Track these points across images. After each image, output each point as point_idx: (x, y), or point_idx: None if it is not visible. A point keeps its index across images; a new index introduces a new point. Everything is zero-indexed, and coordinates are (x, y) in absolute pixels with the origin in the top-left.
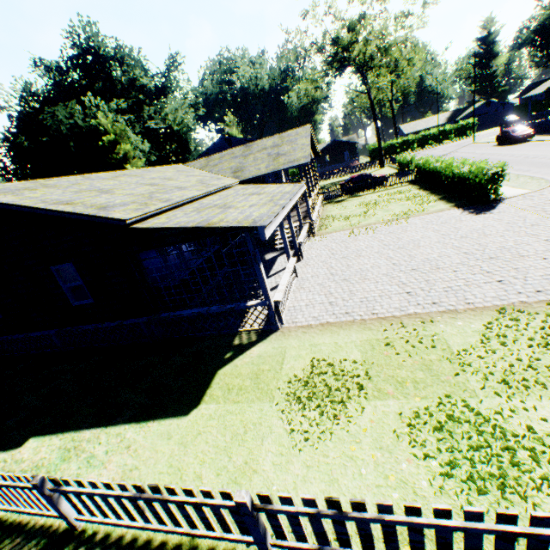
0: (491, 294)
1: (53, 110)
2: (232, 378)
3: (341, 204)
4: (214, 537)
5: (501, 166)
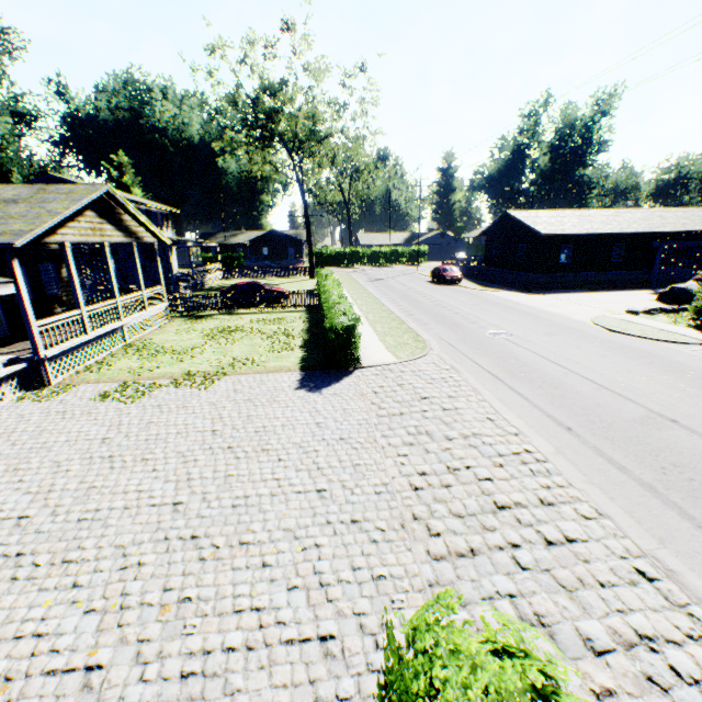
0: None
1: None
2: None
3: (195, 322)
4: None
5: (356, 319)
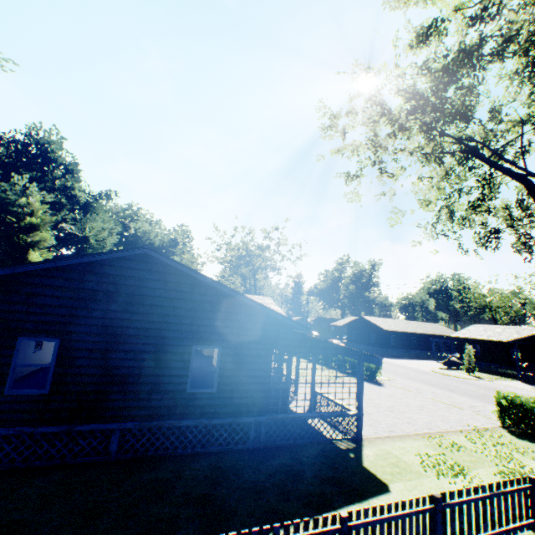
0: (446, 425)
1: None
2: (382, 467)
3: None
4: (517, 527)
5: None
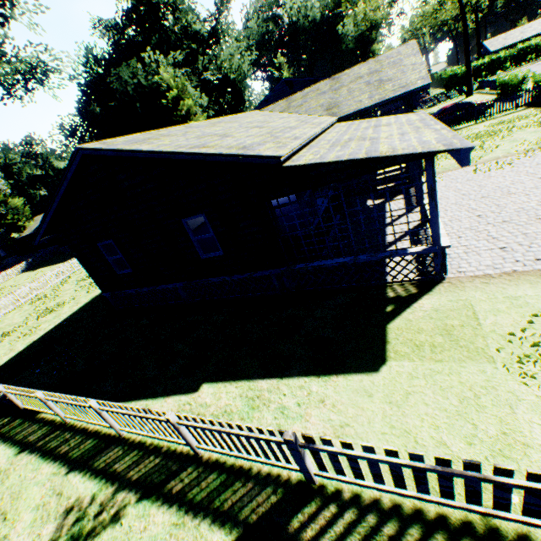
0: None
1: (118, 71)
2: (412, 334)
3: None
4: (535, 525)
5: None
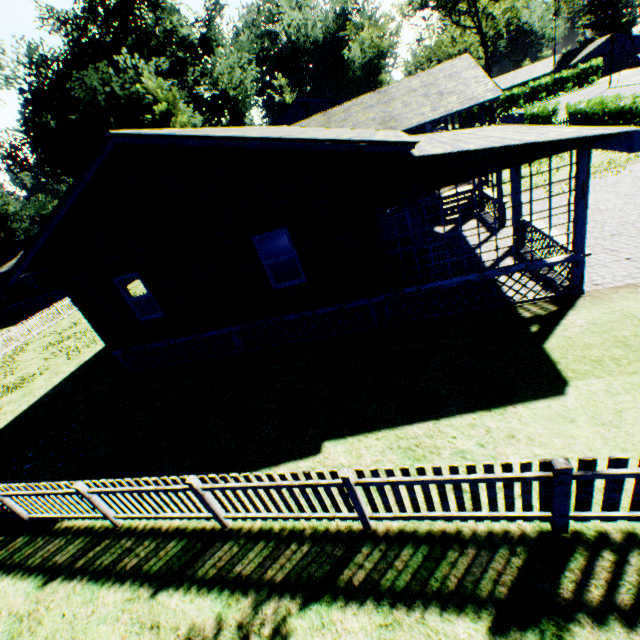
0: None
1: (82, 75)
2: (581, 350)
3: None
4: None
5: None
